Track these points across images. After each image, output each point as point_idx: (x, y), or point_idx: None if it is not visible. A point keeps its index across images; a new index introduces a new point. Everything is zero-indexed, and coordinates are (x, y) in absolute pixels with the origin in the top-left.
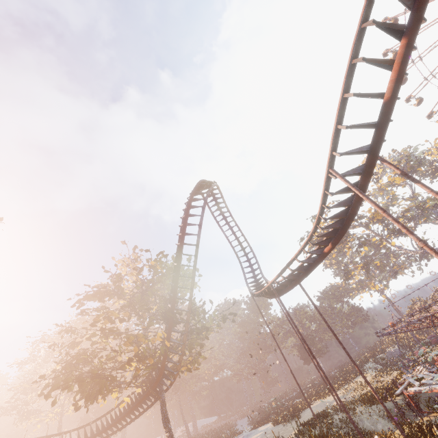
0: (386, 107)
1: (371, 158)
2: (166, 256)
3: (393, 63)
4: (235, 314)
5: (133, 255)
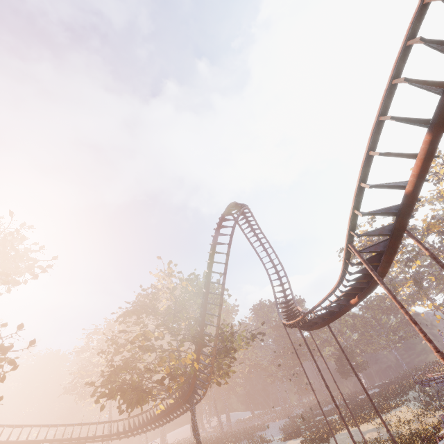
0: (407, 199)
1: (393, 242)
2: (197, 277)
3: (415, 158)
4: (263, 334)
5: (168, 269)
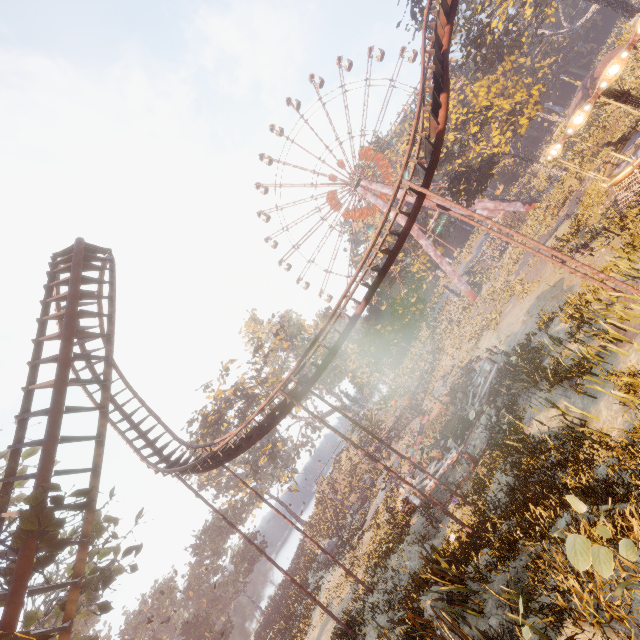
0: (441, 134)
1: (430, 177)
2: None
3: (441, 106)
4: (138, 548)
5: None
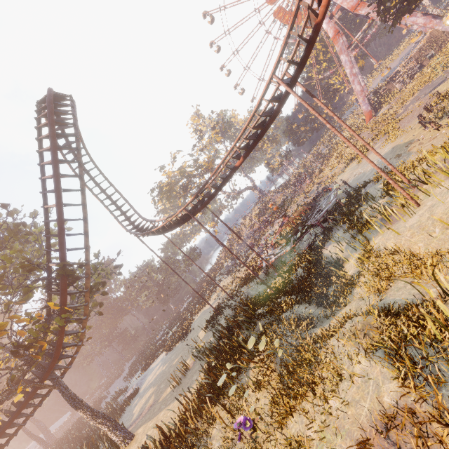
0: (318, 27)
1: (300, 71)
2: (7, 205)
3: None
4: (121, 266)
5: None
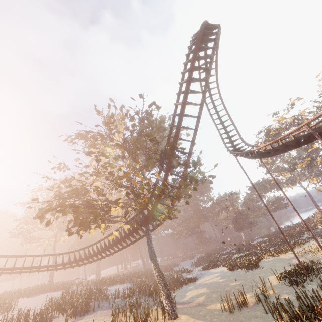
0: None
1: None
2: (159, 107)
3: None
4: (214, 176)
5: (119, 115)
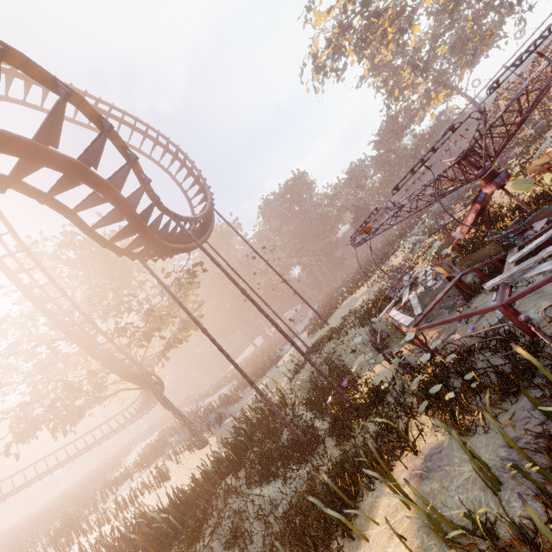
0: None
1: None
2: (30, 247)
3: None
4: (200, 263)
5: None
